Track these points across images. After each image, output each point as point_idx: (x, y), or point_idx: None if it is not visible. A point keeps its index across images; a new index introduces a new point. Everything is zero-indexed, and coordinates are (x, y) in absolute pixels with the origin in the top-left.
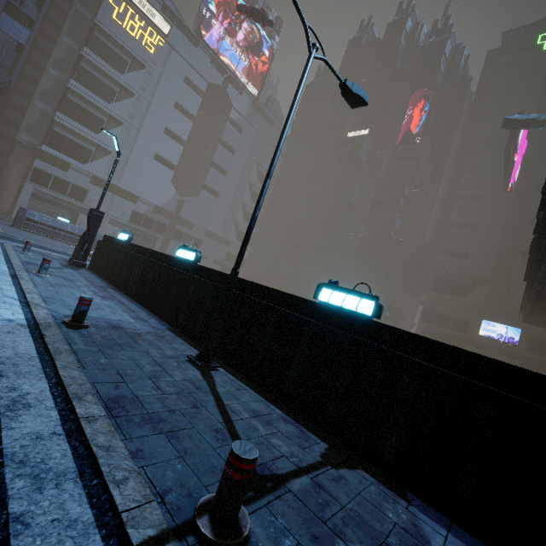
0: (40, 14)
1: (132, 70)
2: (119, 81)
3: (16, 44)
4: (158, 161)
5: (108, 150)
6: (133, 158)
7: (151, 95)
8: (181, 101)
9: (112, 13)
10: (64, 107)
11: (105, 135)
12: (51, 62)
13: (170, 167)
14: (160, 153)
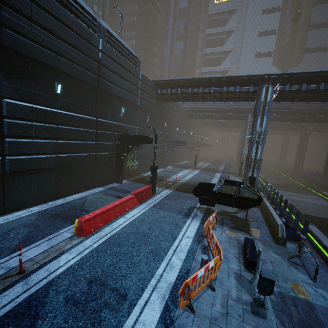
0: (188, 33)
1: (230, 19)
2: (224, 31)
3: (182, 51)
4: (258, 58)
5: (227, 71)
6: (241, 66)
7: (244, 21)
8: (266, 6)
9: (214, 2)
10: (204, 64)
11: (223, 64)
12: (198, 50)
13: (268, 56)
14: (258, 51)
